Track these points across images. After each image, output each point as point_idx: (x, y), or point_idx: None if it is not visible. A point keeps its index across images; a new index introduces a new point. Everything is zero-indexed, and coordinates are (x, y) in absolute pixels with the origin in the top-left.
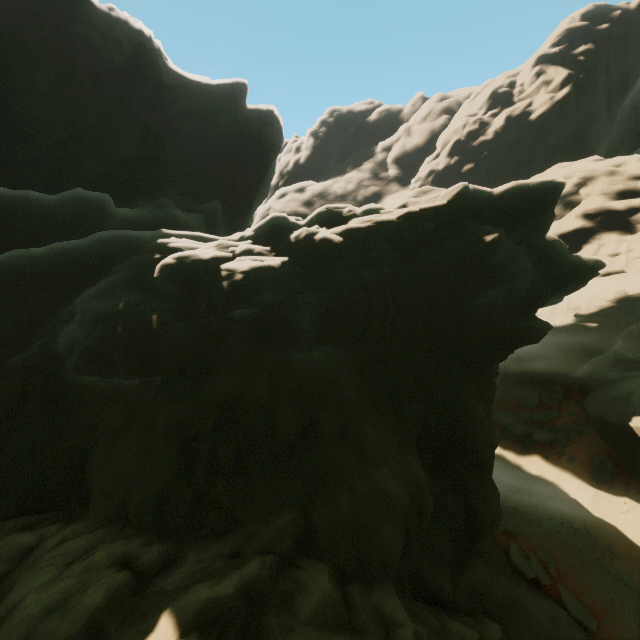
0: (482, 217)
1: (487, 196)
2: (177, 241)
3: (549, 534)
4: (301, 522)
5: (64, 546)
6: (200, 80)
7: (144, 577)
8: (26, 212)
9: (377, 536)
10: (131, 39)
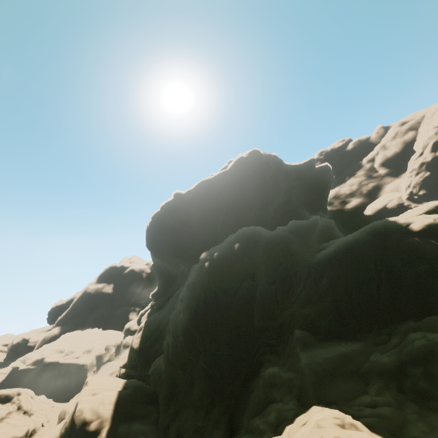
0: None
1: None
2: (402, 219)
3: None
4: None
5: None
6: (296, 164)
7: None
8: (306, 227)
9: None
10: (272, 159)
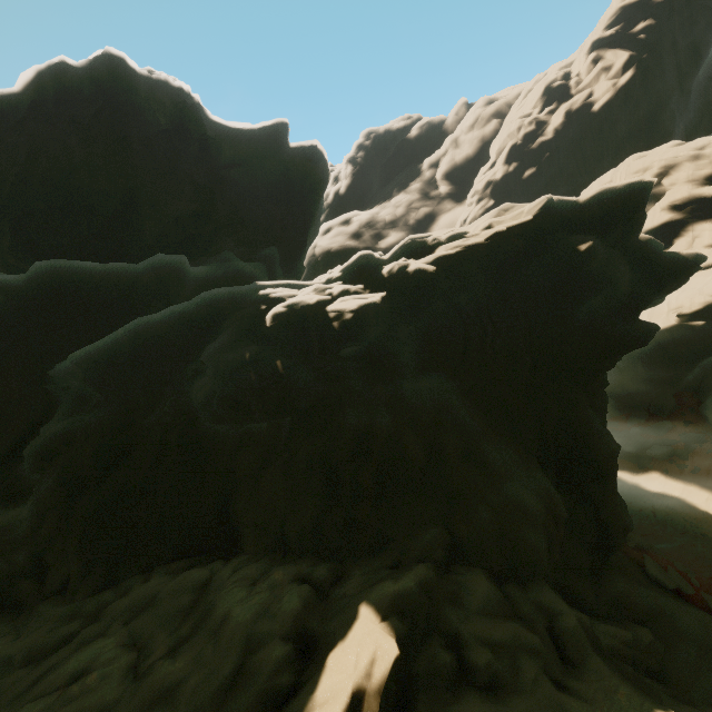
0: (570, 227)
1: (573, 205)
2: (276, 291)
3: (683, 548)
4: (447, 535)
5: (240, 573)
6: (241, 127)
7: (321, 590)
8: (118, 283)
9: (521, 541)
10: (172, 98)
